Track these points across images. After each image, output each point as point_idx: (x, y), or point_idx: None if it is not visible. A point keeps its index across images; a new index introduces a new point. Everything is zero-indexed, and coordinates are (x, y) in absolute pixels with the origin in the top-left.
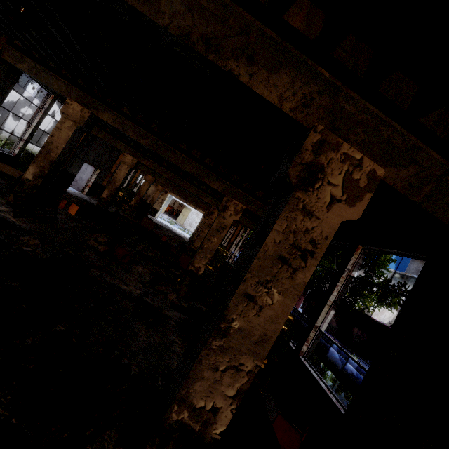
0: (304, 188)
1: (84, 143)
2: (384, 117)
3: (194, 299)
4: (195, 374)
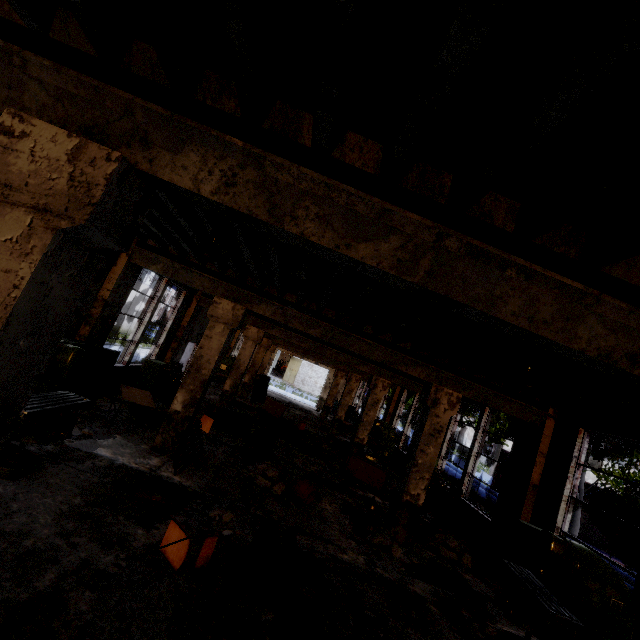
0: None
1: (192, 320)
2: None
3: (412, 542)
4: None
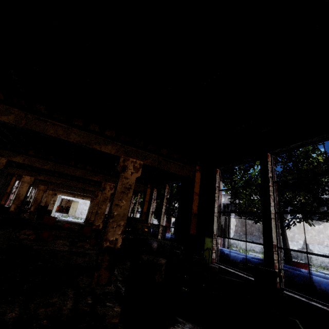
0: (123, 172)
1: None
2: (138, 150)
3: None
4: (108, 231)
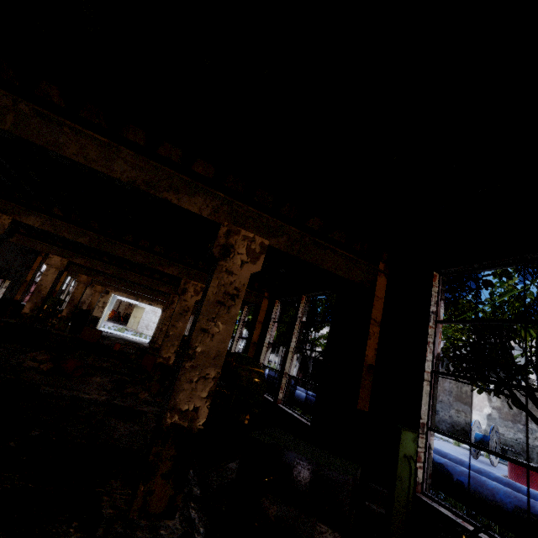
0: (224, 259)
1: None
2: (260, 213)
3: None
4: (178, 389)
